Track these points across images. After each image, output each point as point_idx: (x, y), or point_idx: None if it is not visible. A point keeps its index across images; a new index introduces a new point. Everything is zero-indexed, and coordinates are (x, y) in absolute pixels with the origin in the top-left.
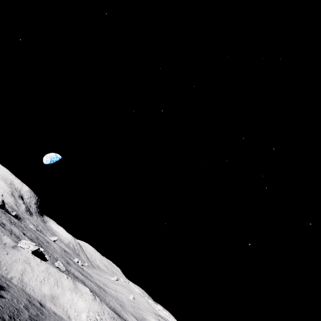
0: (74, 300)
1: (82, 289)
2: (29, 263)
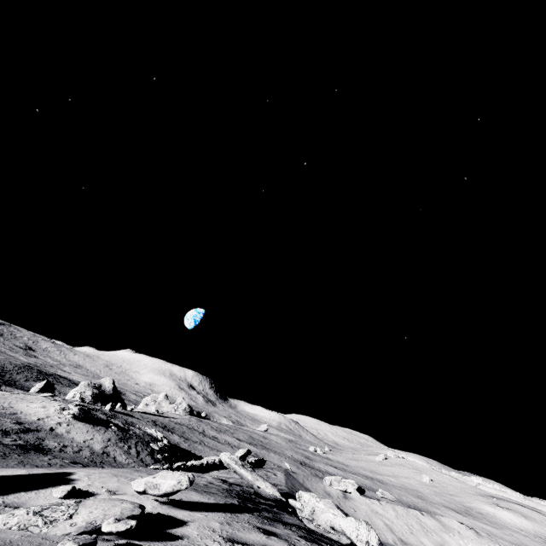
0: (462, 545)
1: (451, 524)
2: (376, 511)
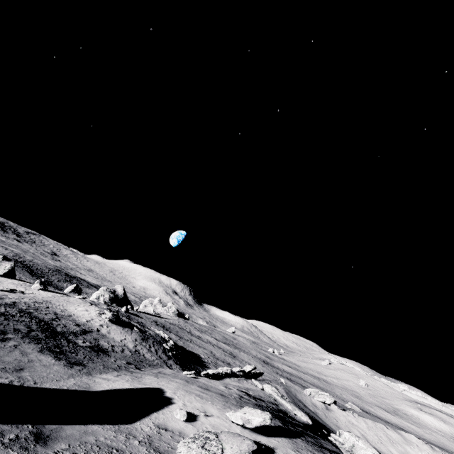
0: None
1: (410, 438)
2: (351, 422)
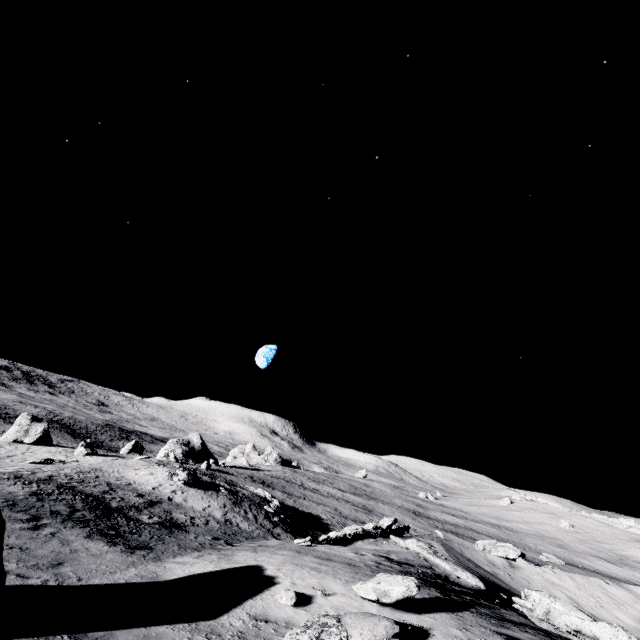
0: None
1: None
2: (551, 581)
